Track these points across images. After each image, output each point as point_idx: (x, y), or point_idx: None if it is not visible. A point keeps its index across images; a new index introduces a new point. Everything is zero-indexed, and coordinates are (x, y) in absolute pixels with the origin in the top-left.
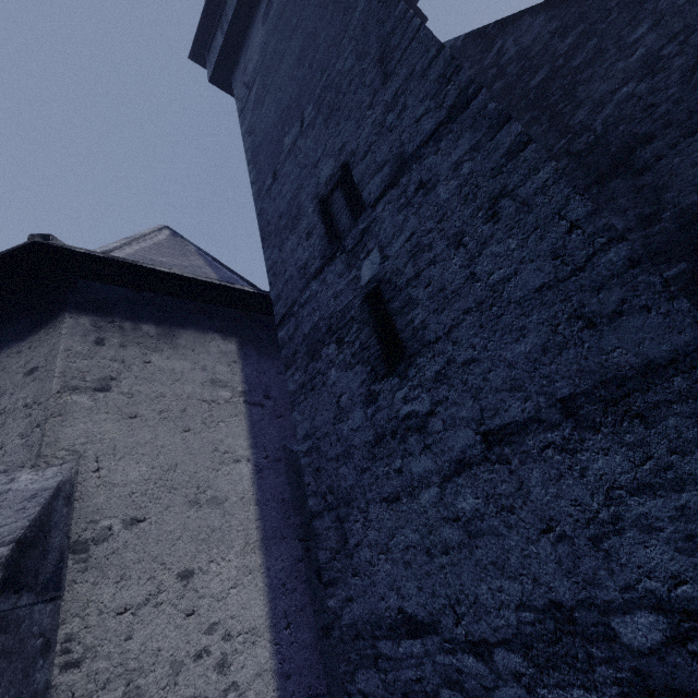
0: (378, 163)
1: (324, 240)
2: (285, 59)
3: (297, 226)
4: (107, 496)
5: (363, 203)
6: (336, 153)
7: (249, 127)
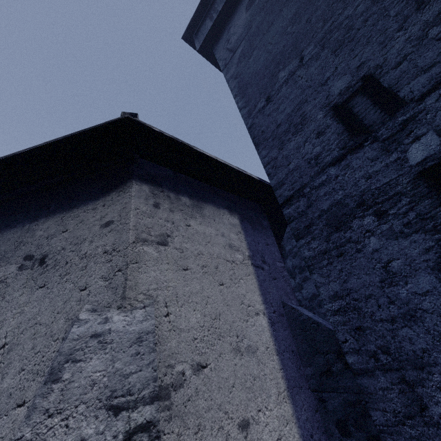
0: (422, 66)
1: (343, 135)
2: (275, 24)
3: (302, 129)
4: (177, 341)
5: (402, 100)
6: (352, 70)
7: (234, 74)
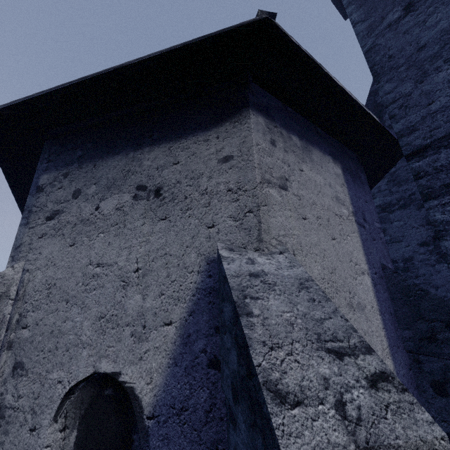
0: None
1: None
2: None
3: None
4: None
5: None
6: None
7: None
